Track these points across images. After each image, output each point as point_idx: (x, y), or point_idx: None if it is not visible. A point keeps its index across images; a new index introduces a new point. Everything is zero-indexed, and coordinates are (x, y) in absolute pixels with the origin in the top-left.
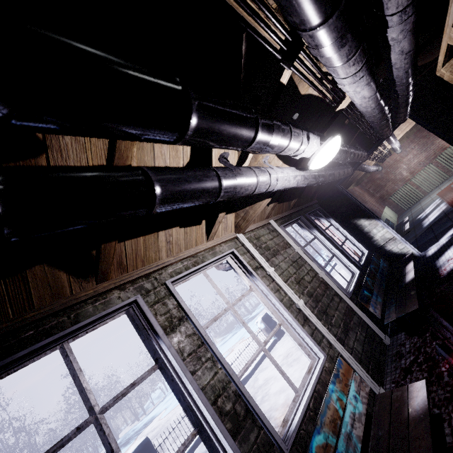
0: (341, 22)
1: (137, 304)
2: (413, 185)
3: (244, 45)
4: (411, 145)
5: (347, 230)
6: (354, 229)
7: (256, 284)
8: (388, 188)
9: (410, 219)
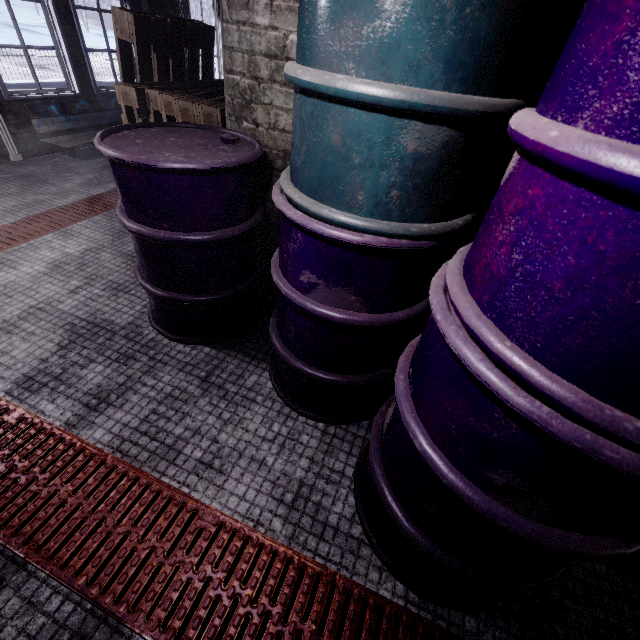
0: None
1: None
2: None
3: None
4: None
5: None
6: None
7: None
8: None
9: None
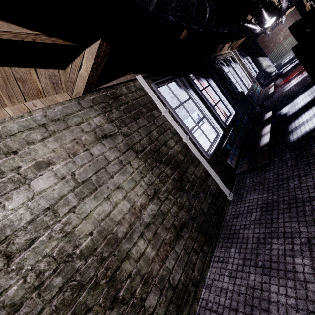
0: None
1: (224, 59)
2: (283, 46)
3: None
4: (290, 19)
5: (253, 62)
6: (256, 62)
7: (237, 66)
8: (270, 48)
9: (276, 65)
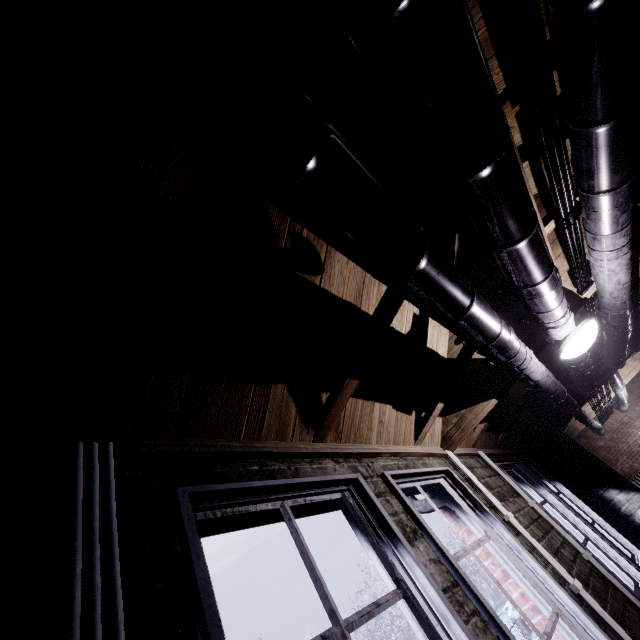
0: (628, 191)
1: (358, 486)
2: None
3: (457, 243)
4: None
5: (589, 507)
6: (602, 507)
7: (494, 530)
8: (624, 466)
9: None
